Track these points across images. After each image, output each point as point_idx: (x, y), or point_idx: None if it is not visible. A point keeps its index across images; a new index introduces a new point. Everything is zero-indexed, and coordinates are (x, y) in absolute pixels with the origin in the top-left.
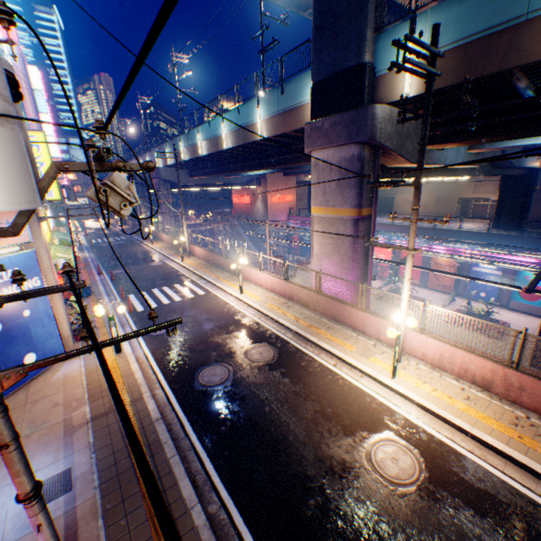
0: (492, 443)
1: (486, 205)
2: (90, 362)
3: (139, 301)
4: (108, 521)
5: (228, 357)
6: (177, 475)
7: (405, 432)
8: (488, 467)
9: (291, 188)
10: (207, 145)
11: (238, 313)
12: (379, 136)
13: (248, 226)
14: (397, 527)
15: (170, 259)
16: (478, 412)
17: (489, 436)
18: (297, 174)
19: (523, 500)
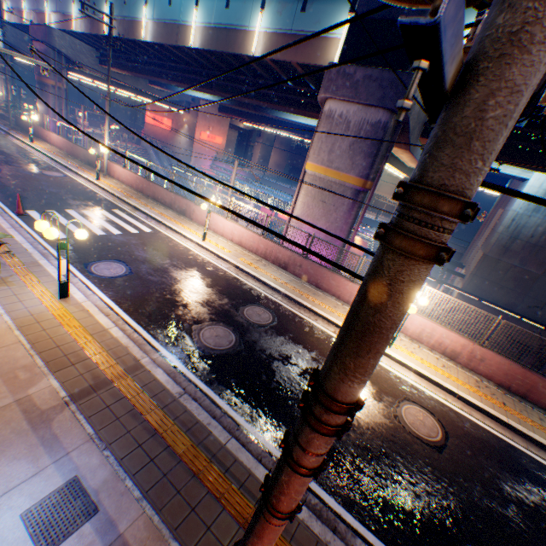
0: (474, 402)
1: (383, 204)
2: (14, 308)
3: (53, 223)
4: (187, 544)
5: (225, 317)
6: (247, 464)
7: (416, 396)
8: (475, 420)
9: (223, 130)
10: (158, 30)
11: (209, 264)
12: (411, 112)
13: (166, 159)
14: (451, 479)
15: (73, 172)
16: (455, 378)
17: (470, 397)
18: (237, 116)
19: (503, 443)
